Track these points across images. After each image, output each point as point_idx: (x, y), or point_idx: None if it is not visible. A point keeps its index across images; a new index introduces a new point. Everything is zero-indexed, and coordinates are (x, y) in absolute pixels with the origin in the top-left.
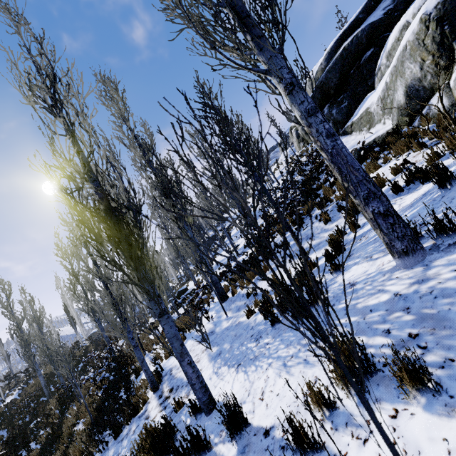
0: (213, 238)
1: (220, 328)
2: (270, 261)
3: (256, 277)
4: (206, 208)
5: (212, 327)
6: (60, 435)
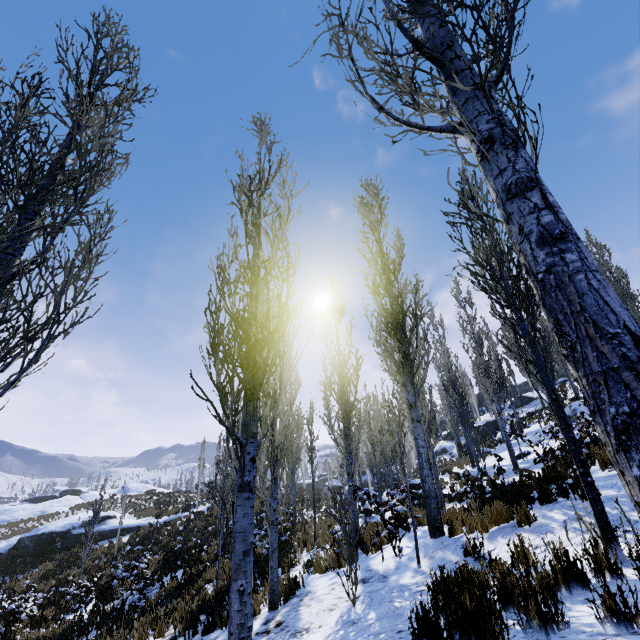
0: (496, 424)
1: (397, 578)
2: (543, 508)
3: (502, 525)
4: (477, 369)
5: (391, 568)
6: (196, 582)
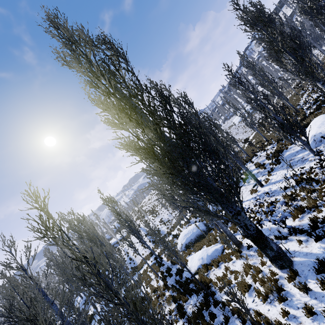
0: None
1: None
2: None
3: None
4: None
5: None
6: None
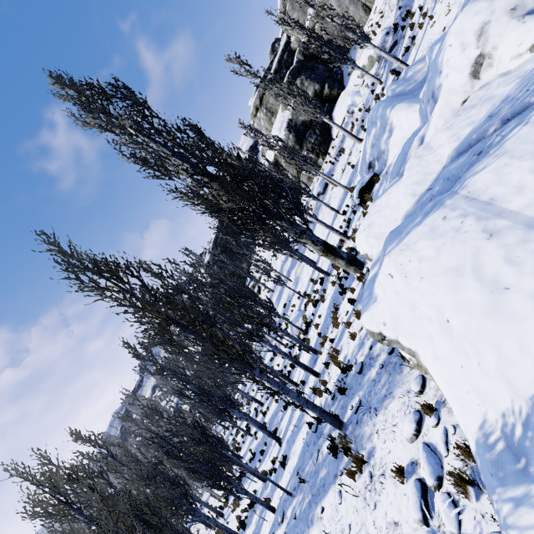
0: None
1: None
2: None
3: None
4: None
5: None
6: None
